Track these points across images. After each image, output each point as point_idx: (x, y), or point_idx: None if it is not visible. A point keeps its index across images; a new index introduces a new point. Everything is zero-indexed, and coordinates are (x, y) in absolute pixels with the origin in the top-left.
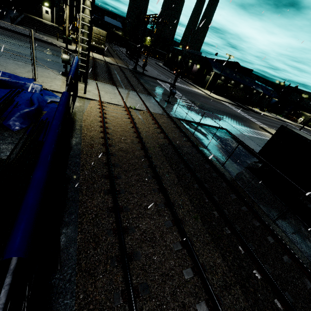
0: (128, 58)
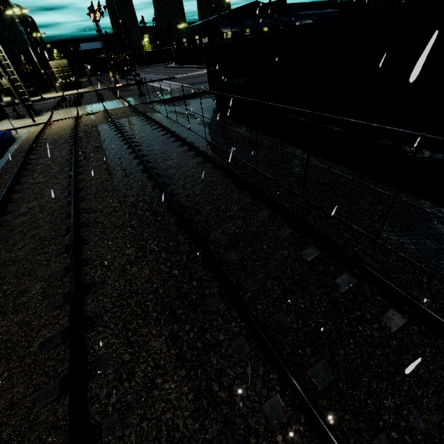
0: (120, 78)
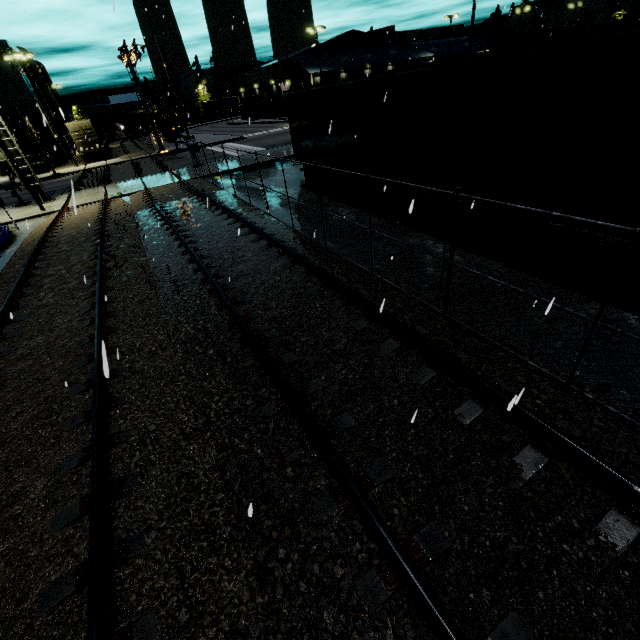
0: (167, 142)
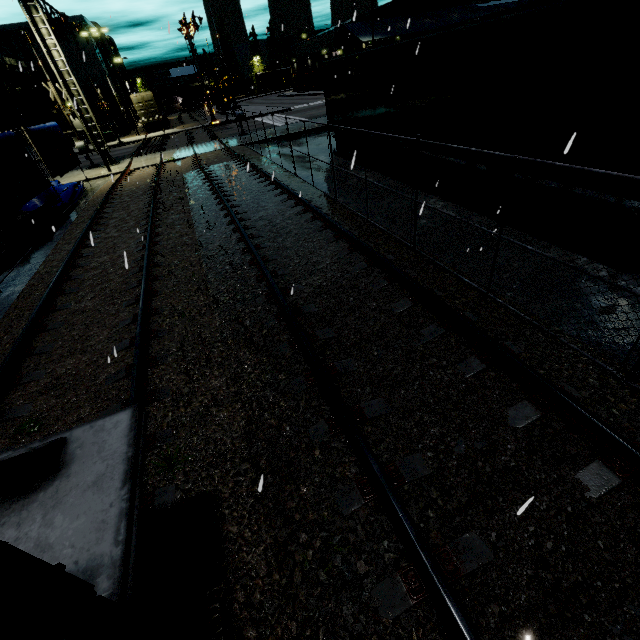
0: (219, 114)
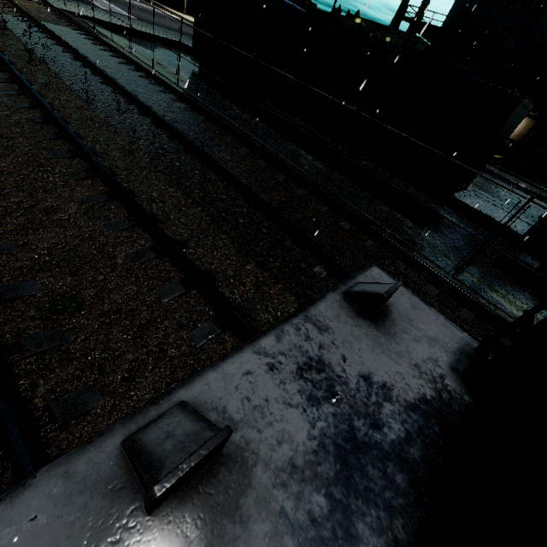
0: None
